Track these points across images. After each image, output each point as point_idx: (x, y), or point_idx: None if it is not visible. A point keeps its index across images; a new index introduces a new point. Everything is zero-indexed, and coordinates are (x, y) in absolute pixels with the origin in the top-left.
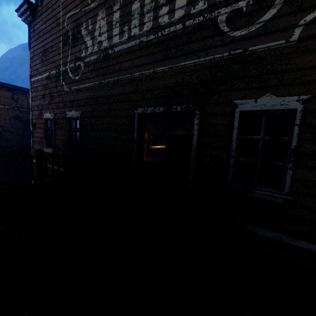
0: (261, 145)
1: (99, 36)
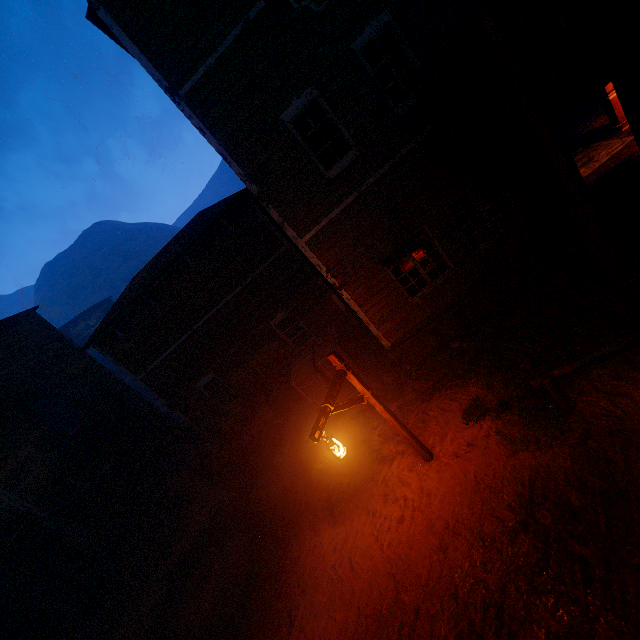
0: None
1: None
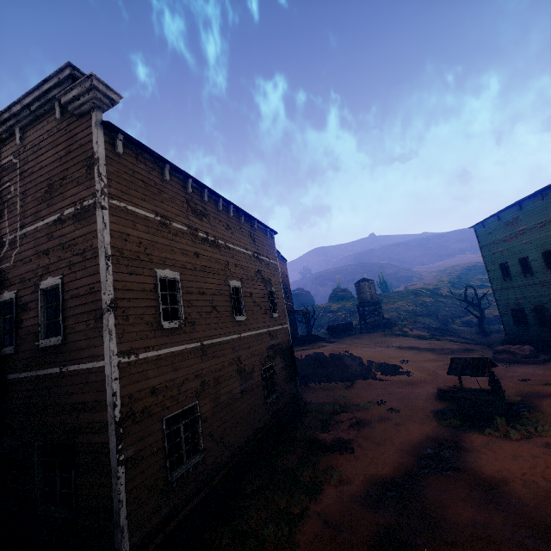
0: (10, 321)
1: None
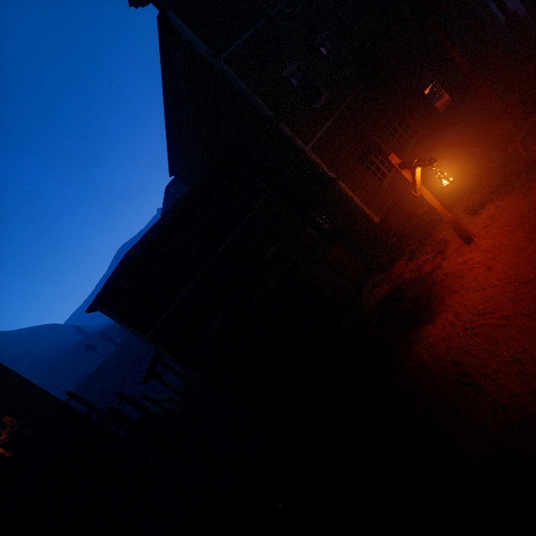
0: None
1: None
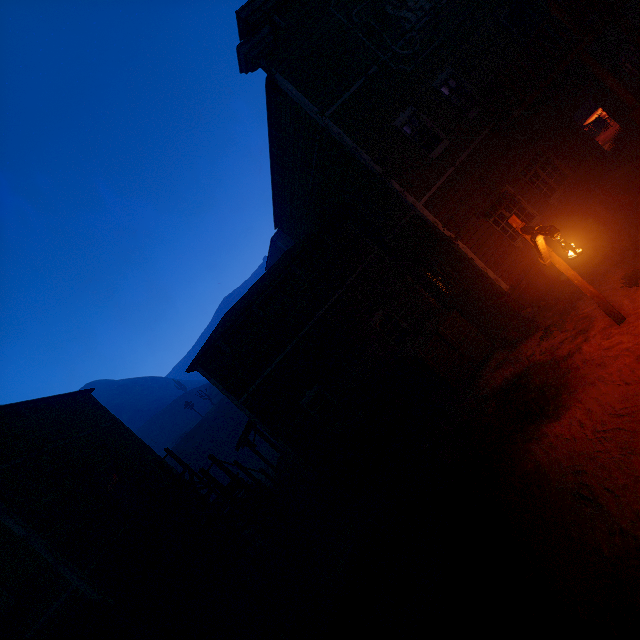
0: None
1: (416, 5)
